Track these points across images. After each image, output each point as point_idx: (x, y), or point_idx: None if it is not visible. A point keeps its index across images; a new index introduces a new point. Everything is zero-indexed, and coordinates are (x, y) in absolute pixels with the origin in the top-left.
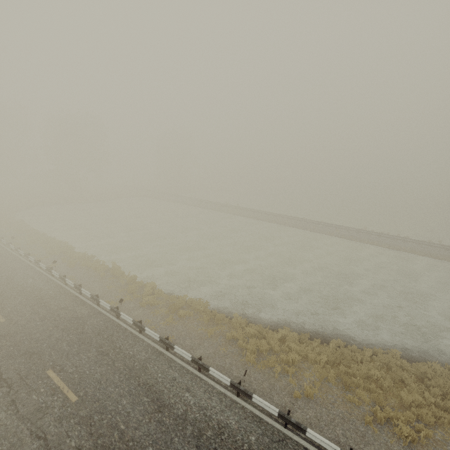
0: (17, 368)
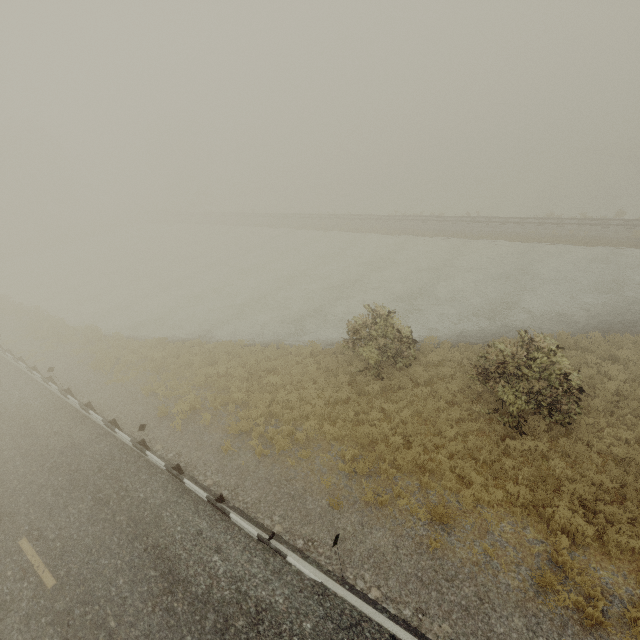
0: None
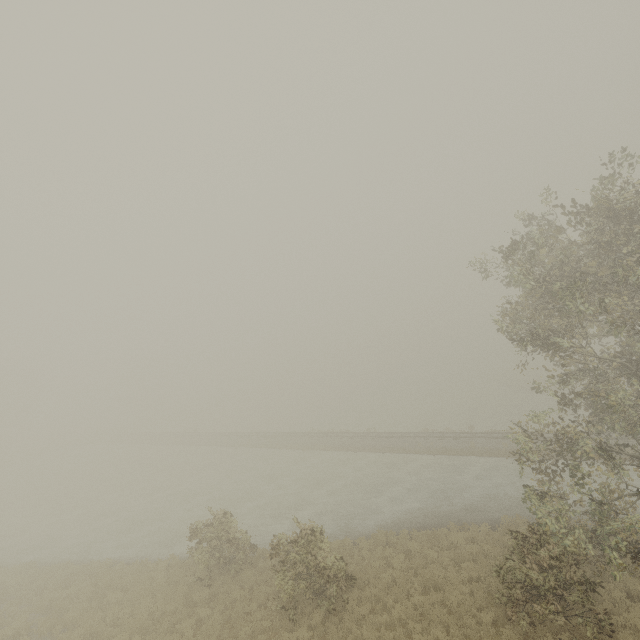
0: None
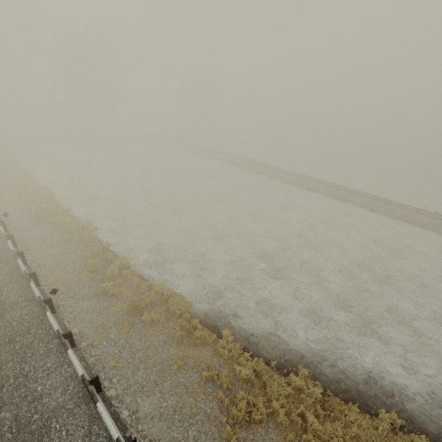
0: None
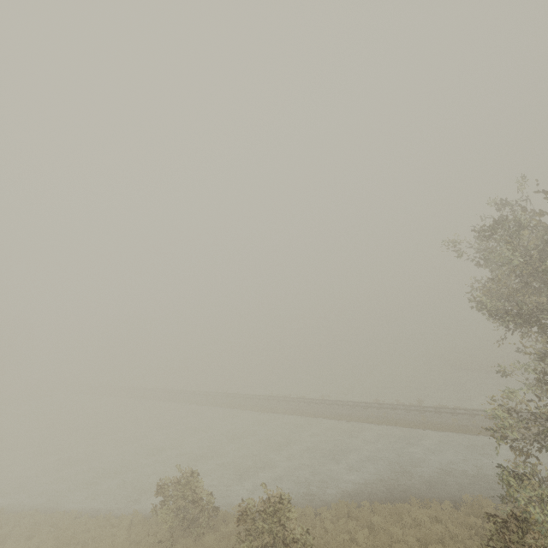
0: None
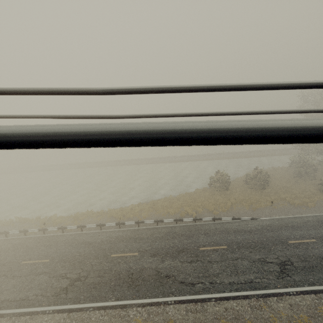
0: (0, 271)
